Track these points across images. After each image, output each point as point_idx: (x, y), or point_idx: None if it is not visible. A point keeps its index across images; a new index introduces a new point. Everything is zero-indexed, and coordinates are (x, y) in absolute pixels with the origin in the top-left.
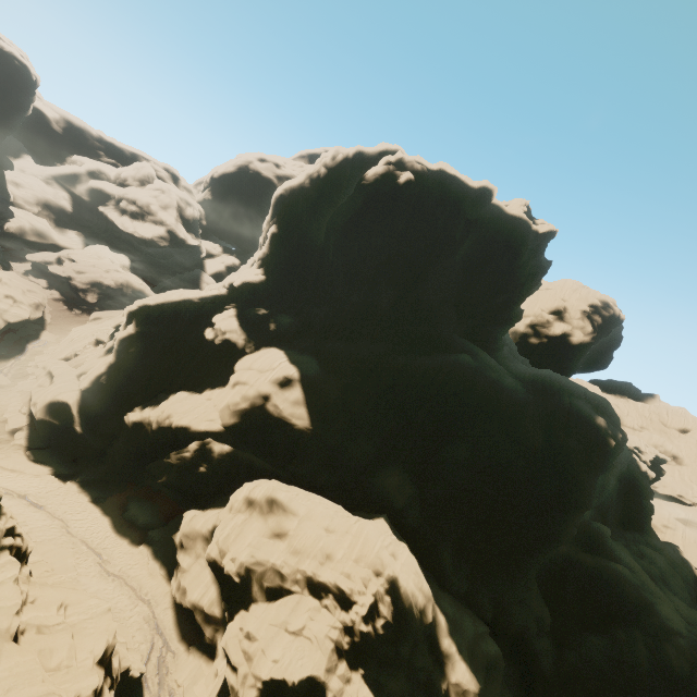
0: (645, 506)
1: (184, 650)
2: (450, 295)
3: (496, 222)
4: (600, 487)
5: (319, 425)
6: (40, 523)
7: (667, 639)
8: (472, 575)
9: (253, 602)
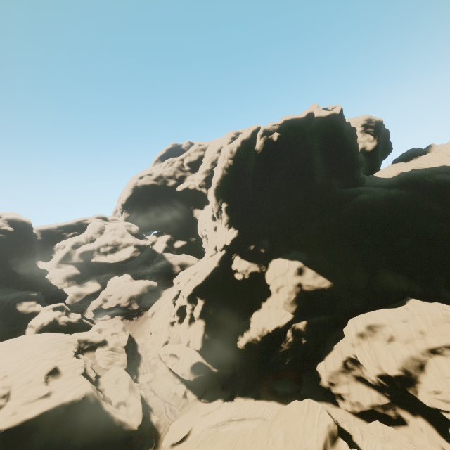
0: None
1: None
2: (325, 173)
3: (321, 124)
4: None
5: (333, 279)
6: (254, 425)
7: None
8: None
9: (417, 377)
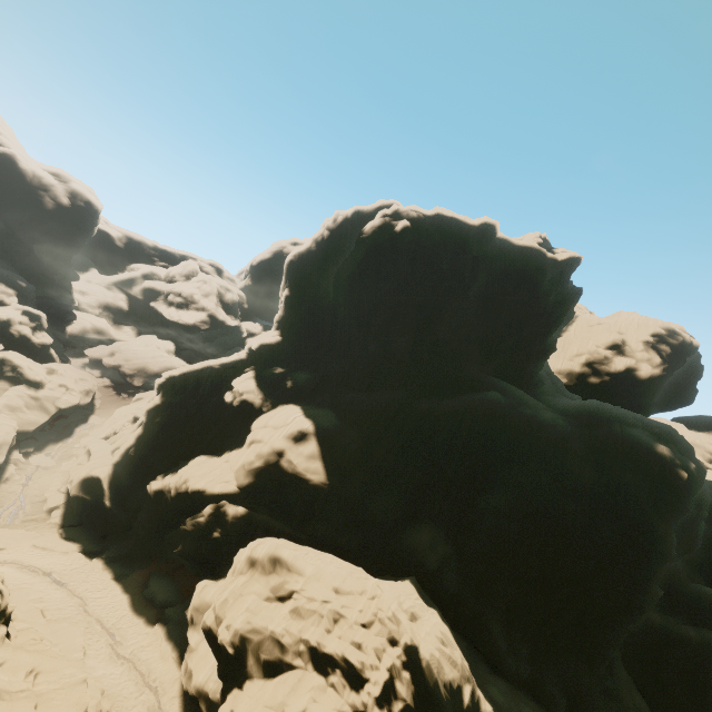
0: None
1: None
2: (470, 334)
3: (505, 255)
4: (689, 535)
5: (337, 479)
6: (59, 600)
7: None
8: (533, 655)
9: (248, 679)
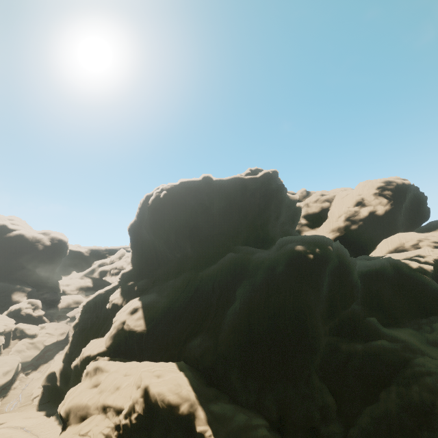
0: (435, 293)
1: None
2: (221, 229)
3: (223, 186)
4: (348, 290)
5: (152, 326)
6: None
7: (415, 382)
8: (261, 389)
9: (69, 425)
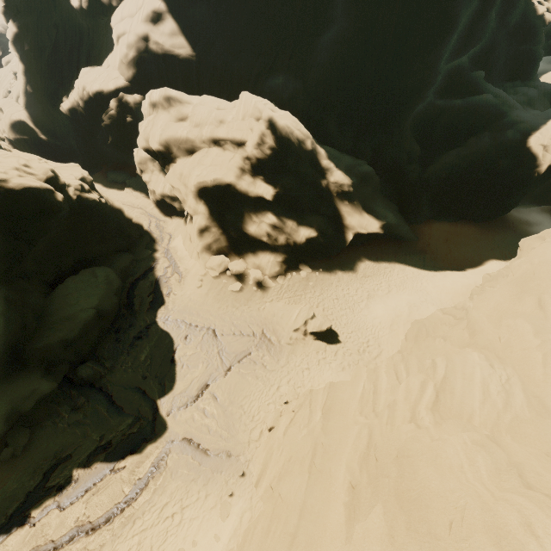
0: (533, 55)
1: (169, 219)
2: None
3: None
4: (479, 29)
5: (201, 50)
6: None
7: (509, 128)
8: (355, 138)
9: (177, 158)
